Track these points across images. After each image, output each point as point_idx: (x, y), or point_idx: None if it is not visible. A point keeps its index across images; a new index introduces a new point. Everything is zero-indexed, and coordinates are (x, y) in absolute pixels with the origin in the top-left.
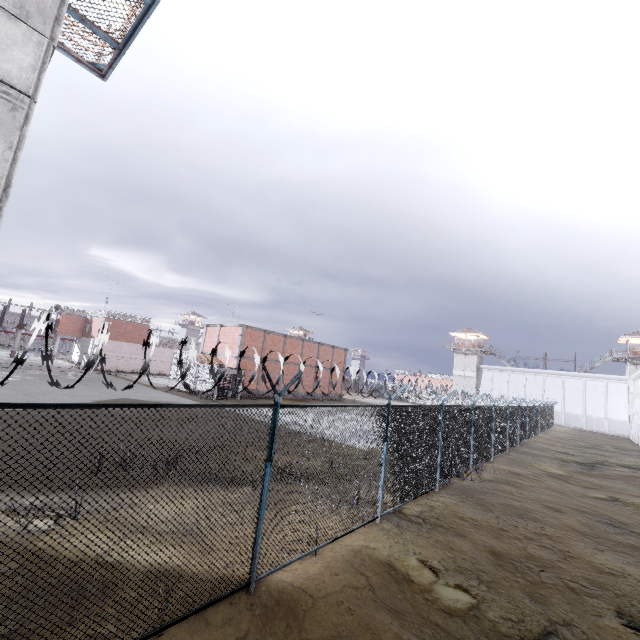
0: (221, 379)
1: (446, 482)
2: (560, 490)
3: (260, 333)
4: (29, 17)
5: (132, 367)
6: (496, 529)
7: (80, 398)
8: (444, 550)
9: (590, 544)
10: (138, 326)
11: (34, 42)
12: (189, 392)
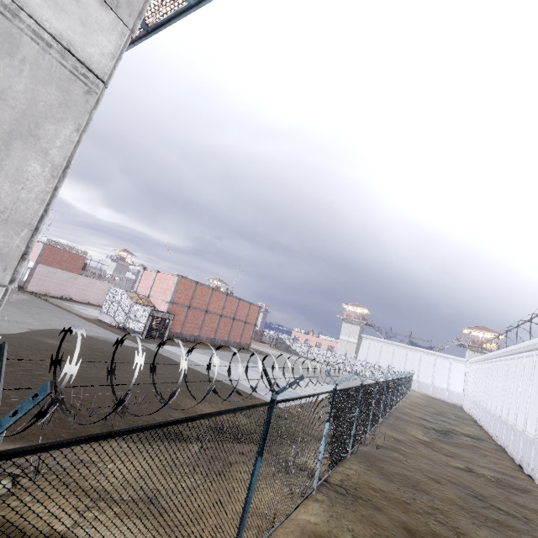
0: (253, 391)
1: (354, 449)
2: (431, 458)
3: (192, 284)
4: (118, 6)
5: (62, 293)
6: (402, 502)
7: (16, 325)
8: (370, 526)
9: (470, 519)
10: (75, 256)
11: (118, 31)
12: (119, 328)
